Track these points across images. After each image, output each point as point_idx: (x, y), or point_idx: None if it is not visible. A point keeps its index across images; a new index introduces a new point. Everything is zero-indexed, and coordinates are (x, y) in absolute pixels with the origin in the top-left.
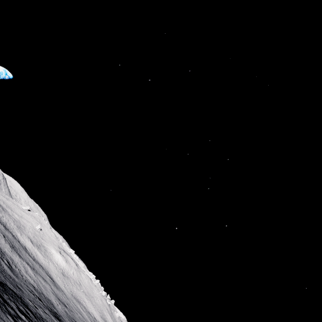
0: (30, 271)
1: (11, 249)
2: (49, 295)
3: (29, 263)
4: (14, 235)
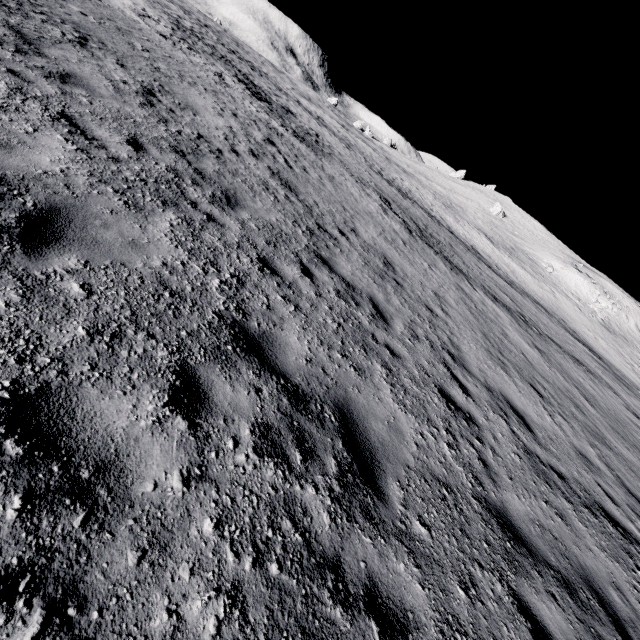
0: (518, 338)
1: (407, 237)
2: None
3: (498, 295)
4: (434, 216)
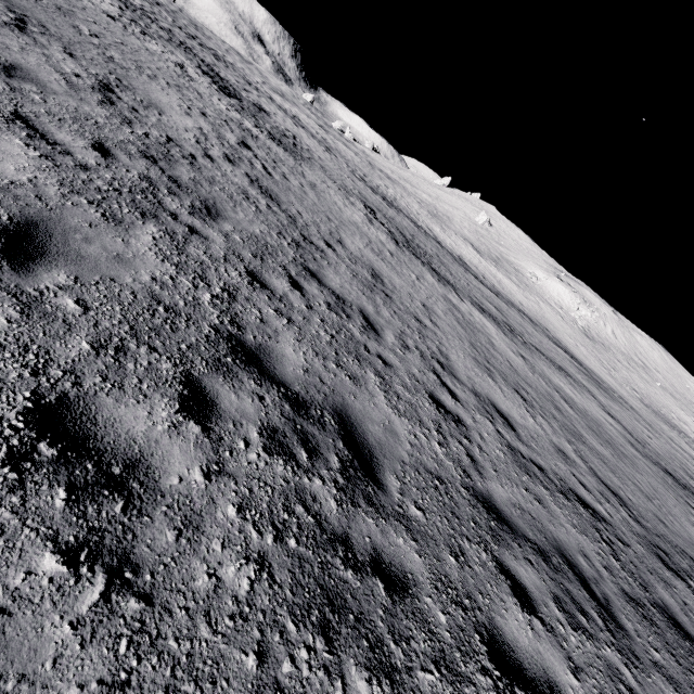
0: (504, 347)
1: (394, 248)
2: (651, 492)
3: (485, 306)
4: (421, 226)
